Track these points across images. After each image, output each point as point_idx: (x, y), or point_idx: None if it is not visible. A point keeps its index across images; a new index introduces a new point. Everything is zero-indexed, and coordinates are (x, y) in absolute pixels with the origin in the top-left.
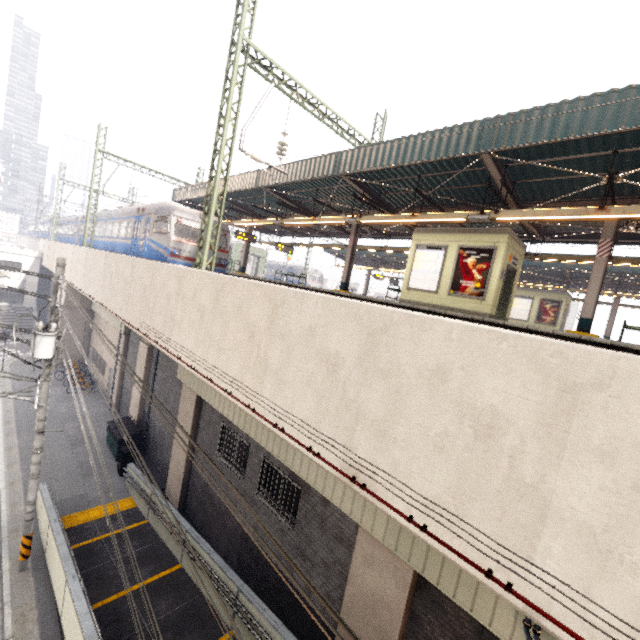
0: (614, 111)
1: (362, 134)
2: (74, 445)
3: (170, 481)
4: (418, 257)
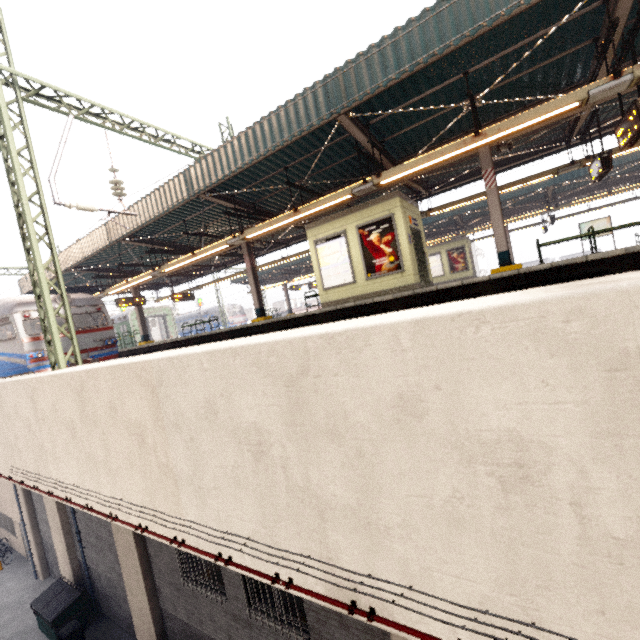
0: (451, 21)
1: (210, 148)
2: None
3: (141, 639)
4: (321, 253)
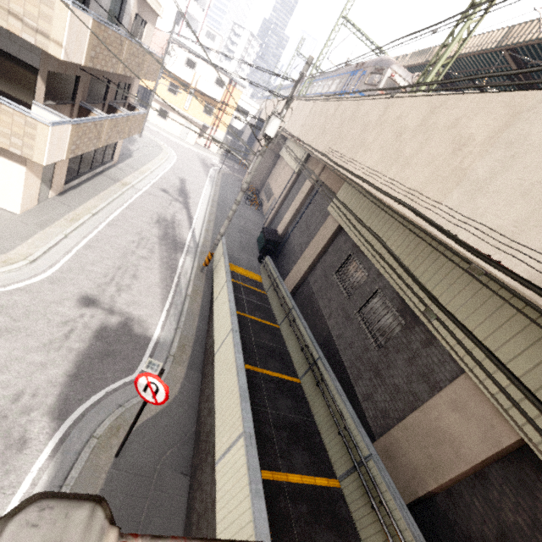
0: None
1: None
2: (240, 231)
3: (287, 281)
4: None
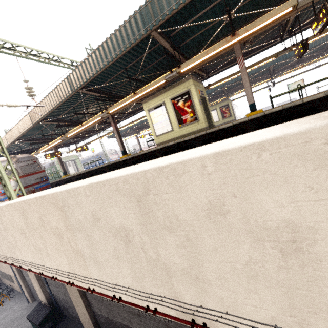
0: None
1: None
2: None
3: (85, 327)
4: (152, 116)
